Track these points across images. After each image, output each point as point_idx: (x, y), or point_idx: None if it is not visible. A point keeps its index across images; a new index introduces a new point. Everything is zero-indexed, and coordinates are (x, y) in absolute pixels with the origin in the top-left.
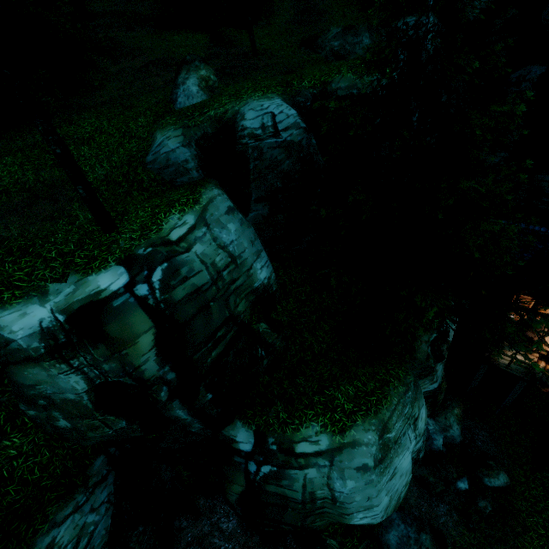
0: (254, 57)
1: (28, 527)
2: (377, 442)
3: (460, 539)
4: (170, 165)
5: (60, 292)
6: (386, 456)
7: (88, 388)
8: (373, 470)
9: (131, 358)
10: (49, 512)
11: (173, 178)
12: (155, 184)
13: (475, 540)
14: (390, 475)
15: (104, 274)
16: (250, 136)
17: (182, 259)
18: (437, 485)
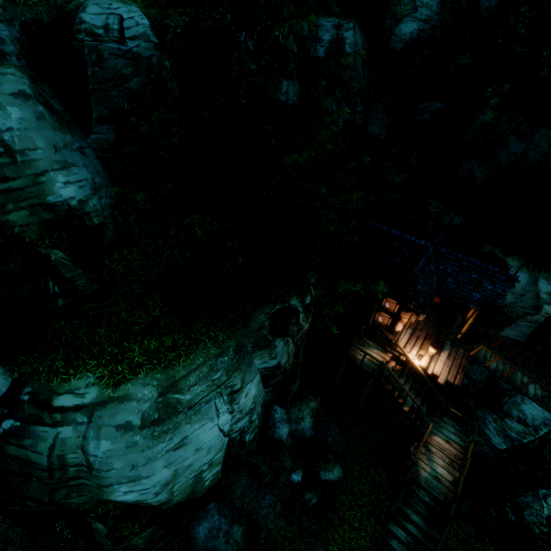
0: None
1: None
2: (155, 399)
3: (275, 533)
4: None
5: None
6: (168, 419)
7: None
8: (138, 430)
9: None
10: None
11: None
12: None
13: (291, 534)
14: (175, 444)
15: None
16: (88, 33)
17: None
18: (266, 475)
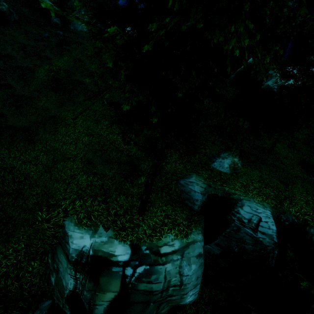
0: (267, 154)
1: (2, 313)
2: None
3: None
4: (188, 194)
5: (101, 236)
6: None
7: (72, 289)
8: None
9: (97, 298)
10: (13, 313)
11: (185, 199)
12: (175, 194)
13: None
14: None
15: (121, 246)
16: (239, 219)
17: (157, 269)
18: None
